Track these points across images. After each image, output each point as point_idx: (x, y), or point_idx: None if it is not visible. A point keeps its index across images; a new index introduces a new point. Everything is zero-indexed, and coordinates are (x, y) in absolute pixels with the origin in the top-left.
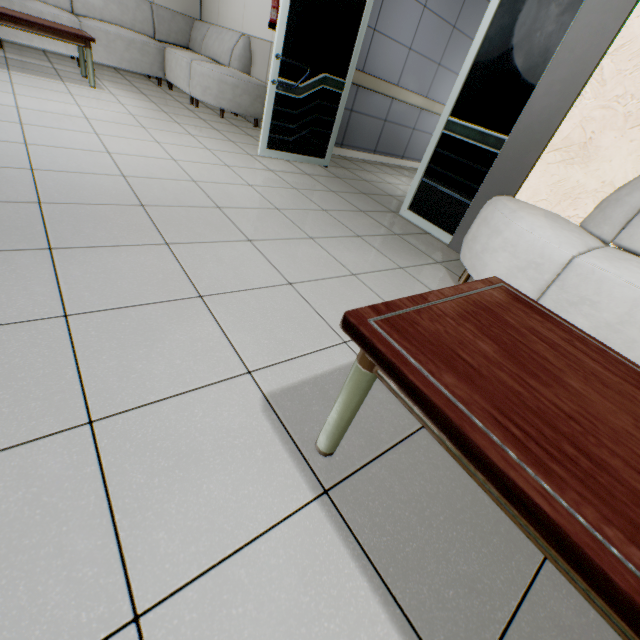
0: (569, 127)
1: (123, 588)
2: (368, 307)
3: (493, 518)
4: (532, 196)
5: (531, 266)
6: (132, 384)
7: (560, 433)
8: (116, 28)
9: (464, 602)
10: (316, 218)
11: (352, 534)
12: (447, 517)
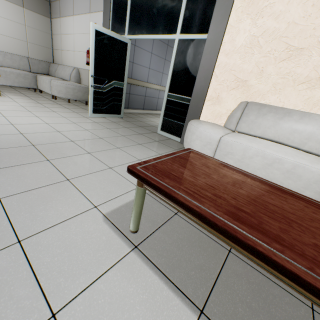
0: (210, 92)
1: (45, 305)
2: (137, 163)
3: (207, 242)
4: (205, 118)
5: (208, 144)
6: (38, 222)
7: (206, 190)
8: (10, 69)
9: (199, 274)
10: (120, 139)
11: (149, 260)
12: (189, 245)
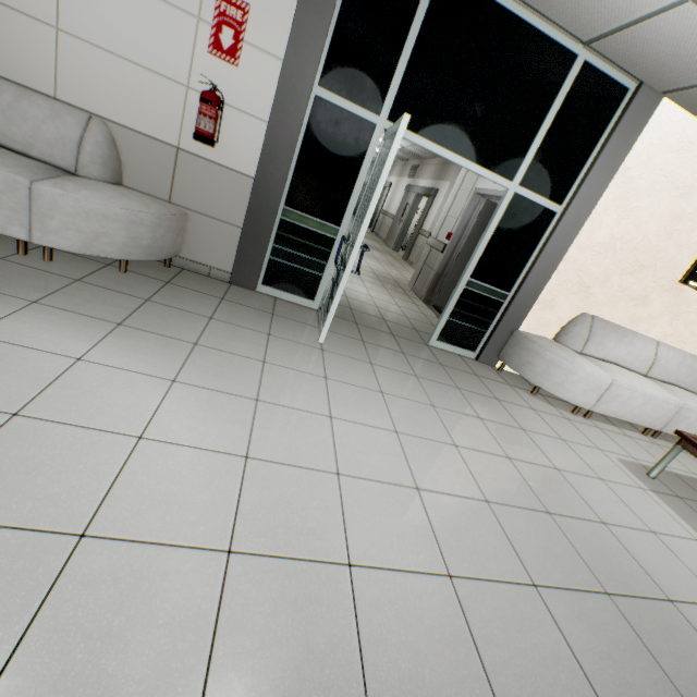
0: (544, 292)
1: None
2: None
3: None
4: (527, 326)
5: (596, 388)
6: None
7: None
8: None
9: None
10: (481, 403)
11: None
12: None
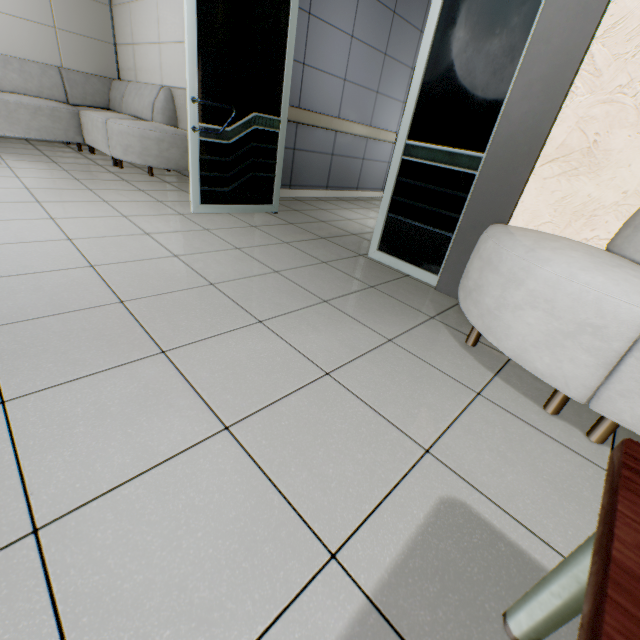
0: (563, 132)
1: None
2: None
3: None
4: (531, 219)
5: (585, 329)
6: None
7: None
8: (17, 97)
9: None
10: (266, 286)
11: None
12: None
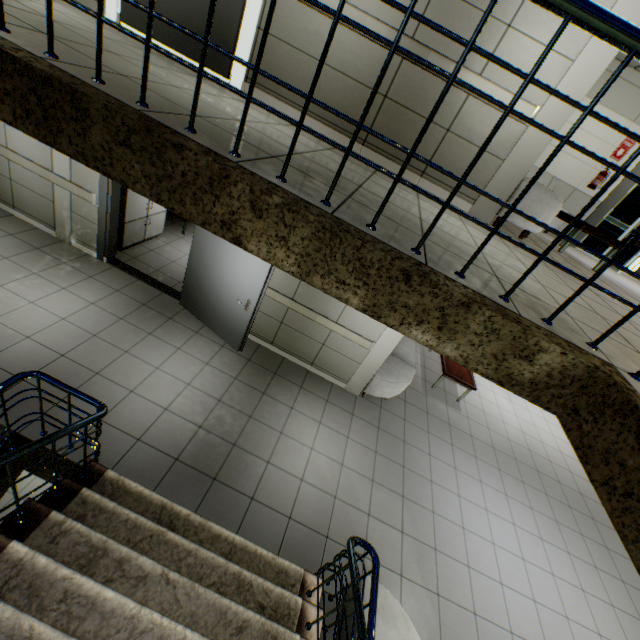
0: None
1: None
2: None
3: None
4: None
5: None
6: None
7: None
8: None
9: None
10: None
11: None
12: None
